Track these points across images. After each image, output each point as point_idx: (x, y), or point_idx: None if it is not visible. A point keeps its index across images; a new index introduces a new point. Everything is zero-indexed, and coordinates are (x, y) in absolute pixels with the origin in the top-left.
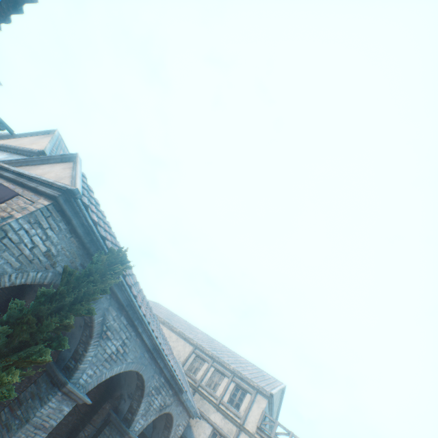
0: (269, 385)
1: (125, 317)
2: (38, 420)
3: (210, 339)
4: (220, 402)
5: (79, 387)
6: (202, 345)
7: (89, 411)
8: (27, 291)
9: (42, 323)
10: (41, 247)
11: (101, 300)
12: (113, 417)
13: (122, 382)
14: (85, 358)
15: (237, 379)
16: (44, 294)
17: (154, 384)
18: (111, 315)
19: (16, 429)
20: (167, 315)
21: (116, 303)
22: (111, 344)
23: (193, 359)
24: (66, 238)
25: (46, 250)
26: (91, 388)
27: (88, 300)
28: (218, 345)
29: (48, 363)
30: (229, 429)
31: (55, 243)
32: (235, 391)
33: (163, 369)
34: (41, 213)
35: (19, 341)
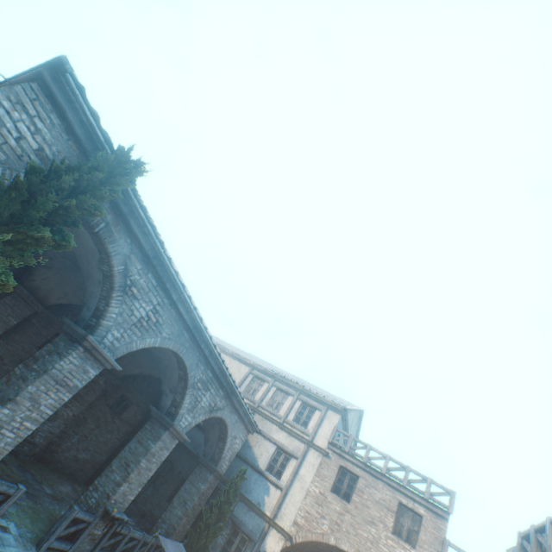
0: (342, 404)
1: (154, 276)
2: (59, 374)
3: (271, 365)
4: (284, 421)
5: (105, 349)
6: (260, 365)
7: (130, 432)
8: (35, 269)
9: (36, 202)
10: (30, 142)
11: (120, 242)
12: (154, 412)
13: (162, 377)
14: (107, 313)
15: (304, 397)
16: (35, 171)
17: (199, 376)
18: (135, 267)
19: (34, 379)
20: (217, 340)
21: (140, 253)
22: (139, 306)
23: (250, 380)
24: (62, 139)
25: (38, 148)
26: (120, 355)
27: (95, 197)
28: (281, 371)
29: (66, 323)
30: (296, 447)
31: (48, 143)
32: (301, 409)
33: (209, 359)
34: (23, 92)
35: (10, 217)
